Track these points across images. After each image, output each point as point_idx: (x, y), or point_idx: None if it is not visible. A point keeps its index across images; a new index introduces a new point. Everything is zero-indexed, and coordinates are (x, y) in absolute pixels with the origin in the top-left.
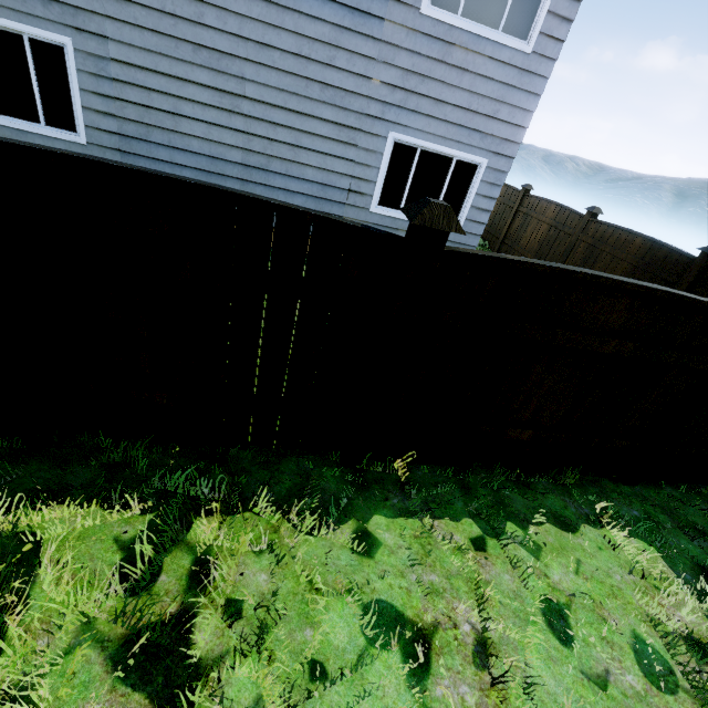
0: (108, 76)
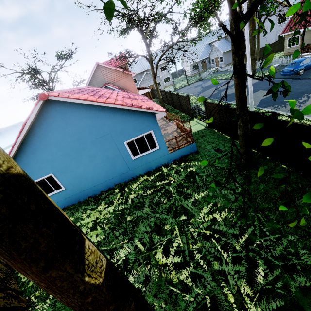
0: None
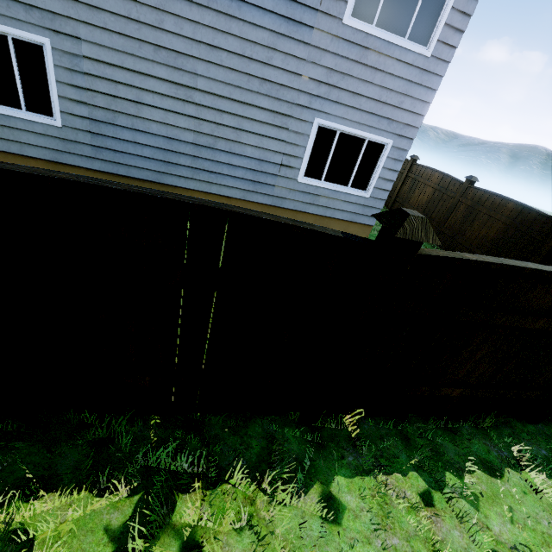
0: (81, 71)
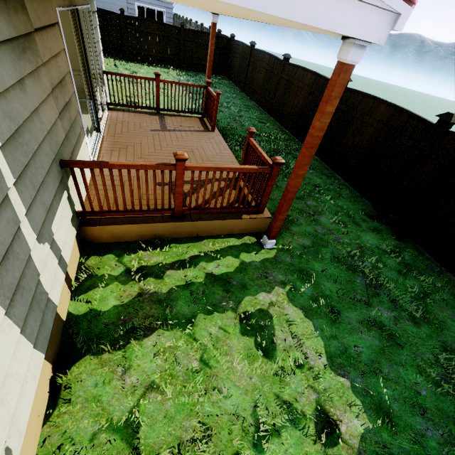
0: None
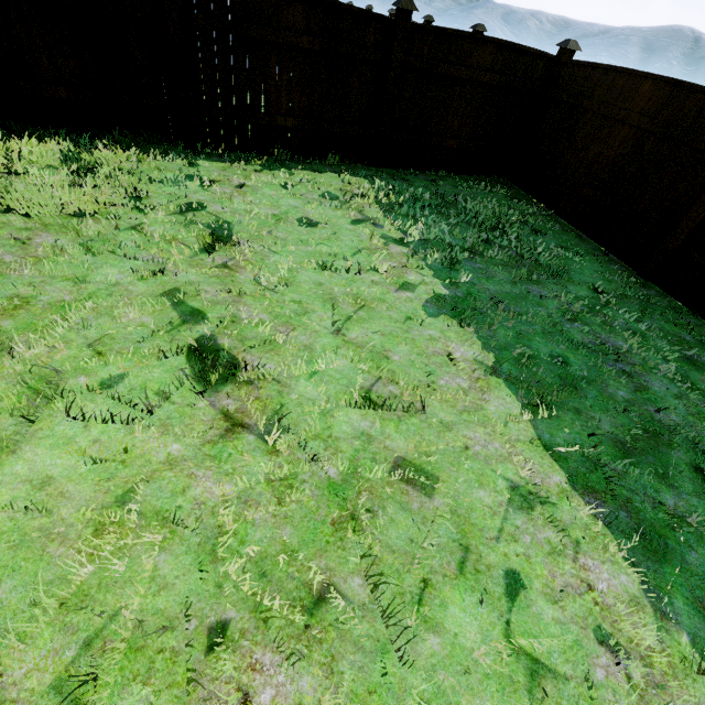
0: None
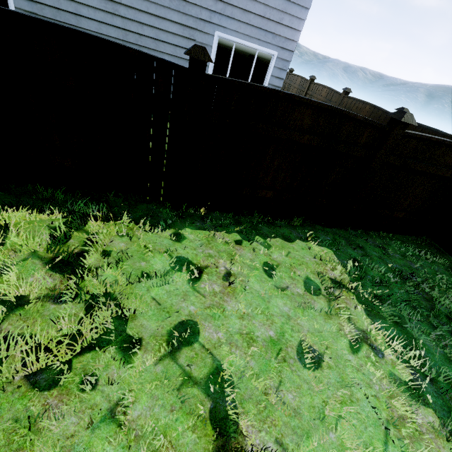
0: None
